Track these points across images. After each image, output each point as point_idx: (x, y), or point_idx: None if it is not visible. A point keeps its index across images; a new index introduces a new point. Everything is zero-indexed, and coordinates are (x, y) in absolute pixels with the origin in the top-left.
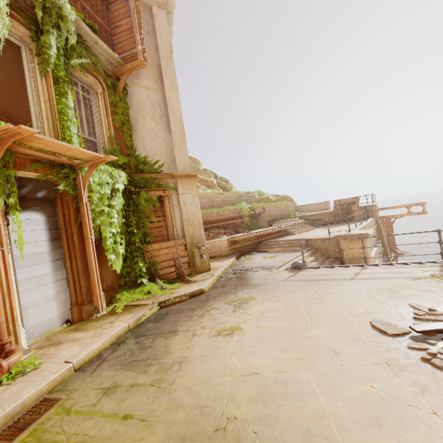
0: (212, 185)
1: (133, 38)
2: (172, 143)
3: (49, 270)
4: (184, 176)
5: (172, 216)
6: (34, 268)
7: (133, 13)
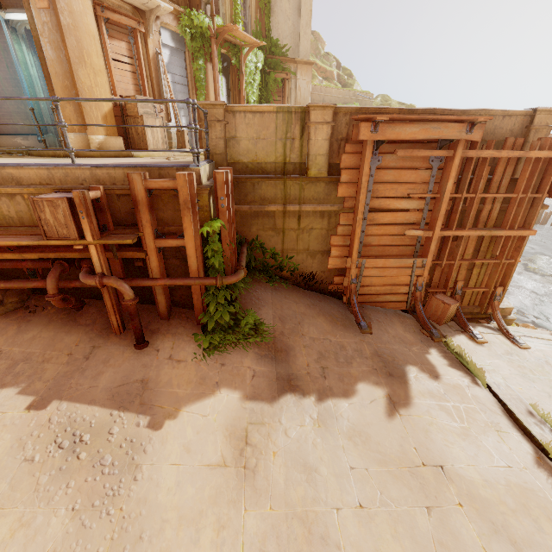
0: (331, 78)
1: None
2: (299, 28)
3: None
4: (304, 62)
5: (288, 98)
6: None
7: None
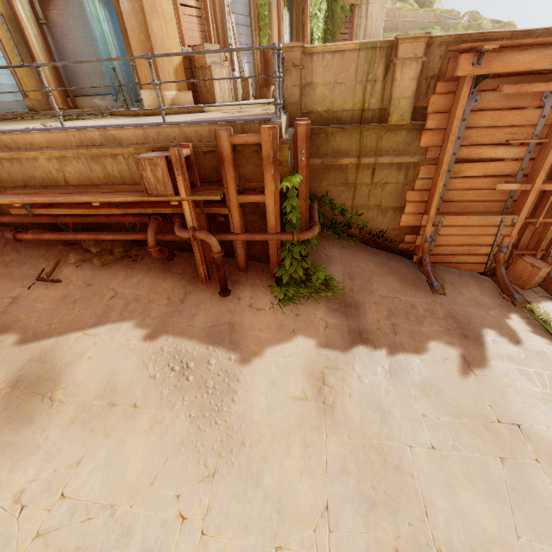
0: None
1: None
2: None
3: None
4: None
5: (357, 29)
6: None
7: None
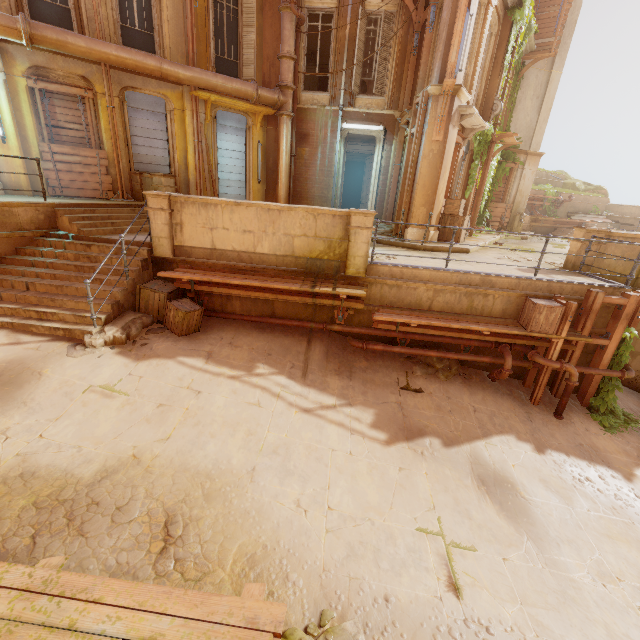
0: None
1: (554, 28)
2: (535, 123)
3: None
4: (534, 154)
5: (511, 185)
6: None
7: (565, 6)
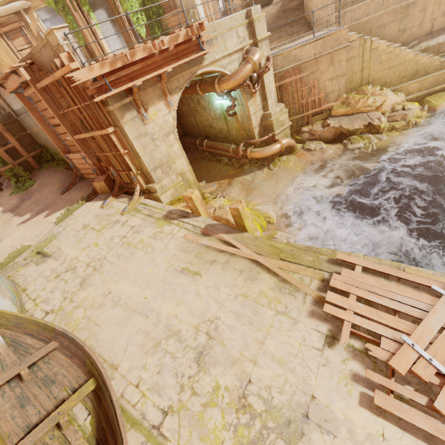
0: None
1: None
2: None
3: (116, 37)
4: None
5: None
6: (110, 36)
7: None
